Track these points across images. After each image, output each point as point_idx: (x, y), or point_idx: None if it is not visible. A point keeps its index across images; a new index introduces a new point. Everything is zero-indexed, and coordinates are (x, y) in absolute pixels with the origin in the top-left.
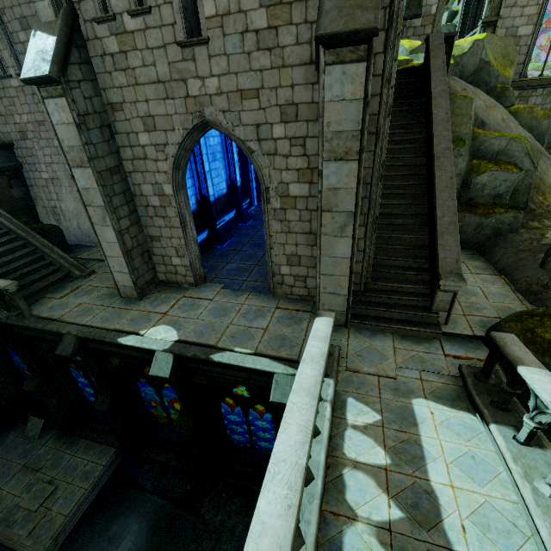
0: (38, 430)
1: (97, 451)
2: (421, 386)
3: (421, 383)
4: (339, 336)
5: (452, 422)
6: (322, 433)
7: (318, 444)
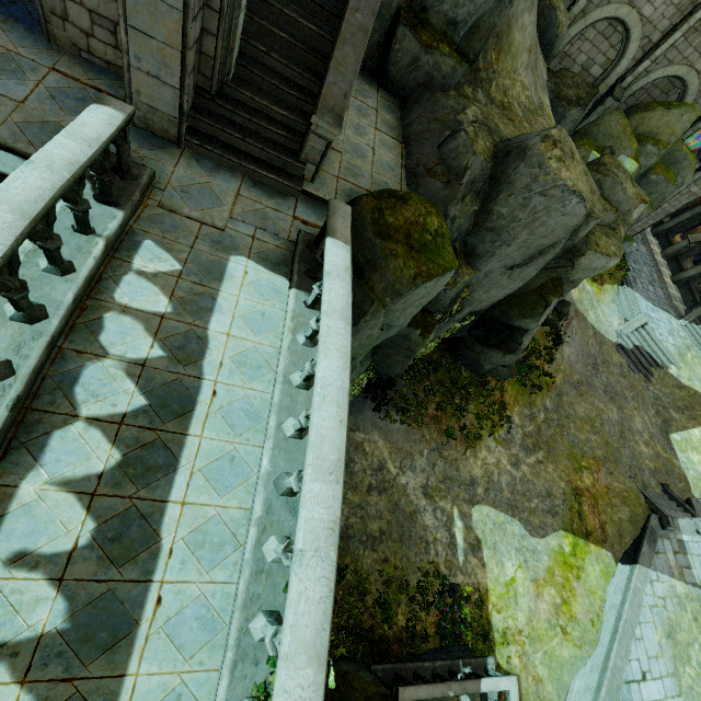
0: None
1: None
2: (250, 245)
3: (252, 241)
4: (164, 156)
5: (262, 283)
6: (78, 272)
7: (68, 283)
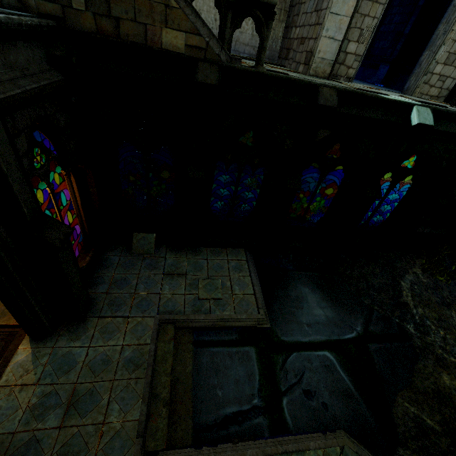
0: (151, 245)
1: (228, 253)
2: None
3: None
4: None
5: None
6: None
7: None
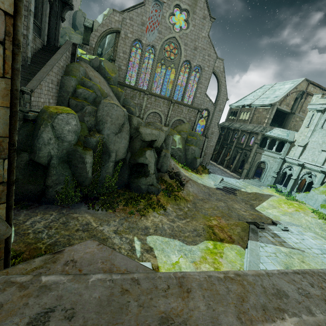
0: None
1: None
2: None
3: None
4: None
5: None
6: None
7: None
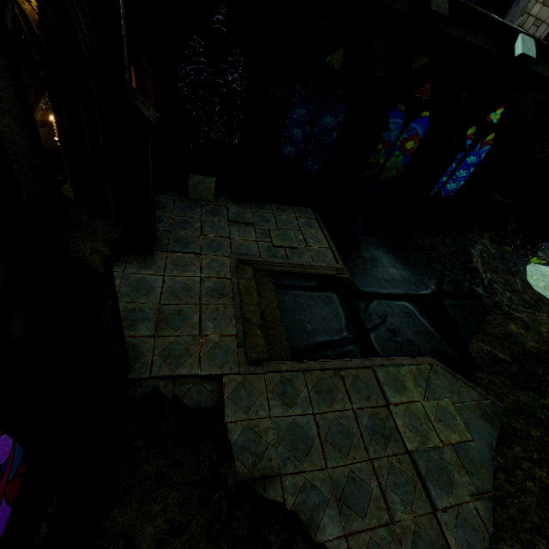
0: (210, 191)
1: (295, 210)
2: None
3: None
4: None
5: None
6: None
7: None
